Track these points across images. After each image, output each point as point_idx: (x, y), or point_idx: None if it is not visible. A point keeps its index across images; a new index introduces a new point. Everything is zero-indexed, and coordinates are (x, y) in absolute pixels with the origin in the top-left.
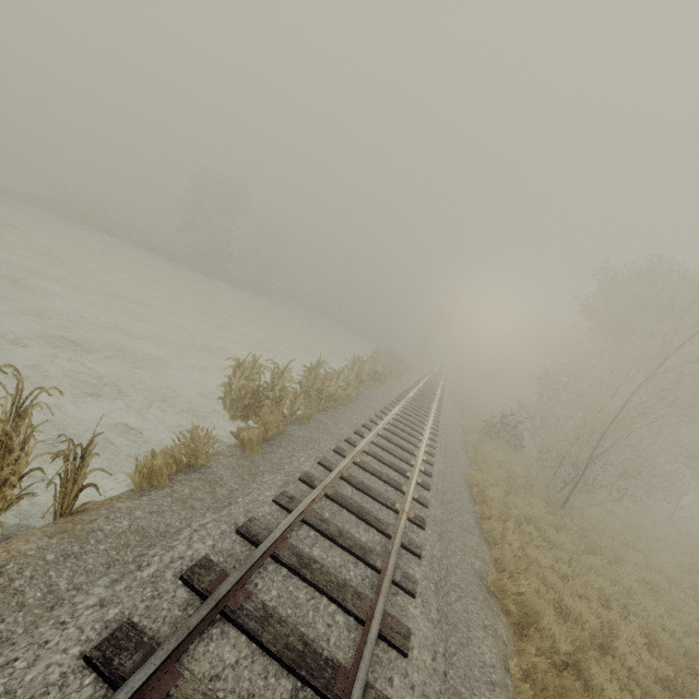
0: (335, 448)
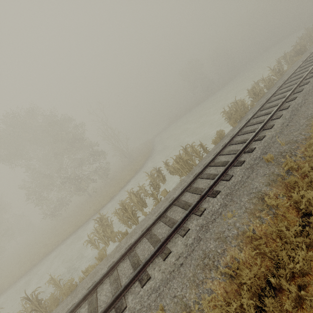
0: (260, 105)
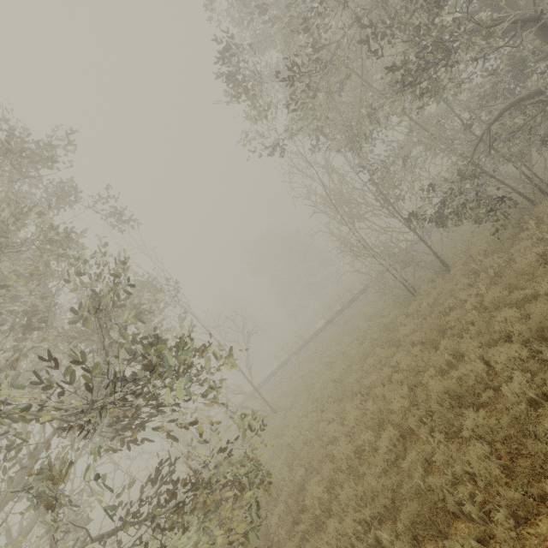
0: None
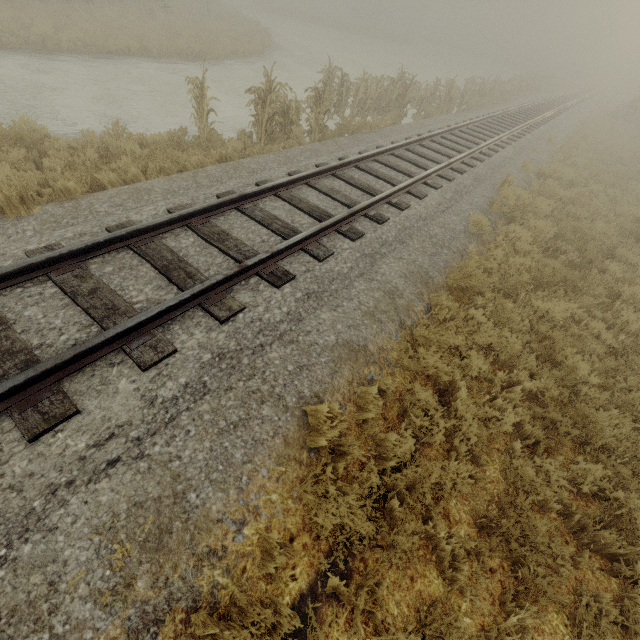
0: (514, 106)
